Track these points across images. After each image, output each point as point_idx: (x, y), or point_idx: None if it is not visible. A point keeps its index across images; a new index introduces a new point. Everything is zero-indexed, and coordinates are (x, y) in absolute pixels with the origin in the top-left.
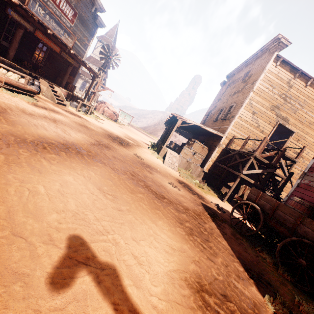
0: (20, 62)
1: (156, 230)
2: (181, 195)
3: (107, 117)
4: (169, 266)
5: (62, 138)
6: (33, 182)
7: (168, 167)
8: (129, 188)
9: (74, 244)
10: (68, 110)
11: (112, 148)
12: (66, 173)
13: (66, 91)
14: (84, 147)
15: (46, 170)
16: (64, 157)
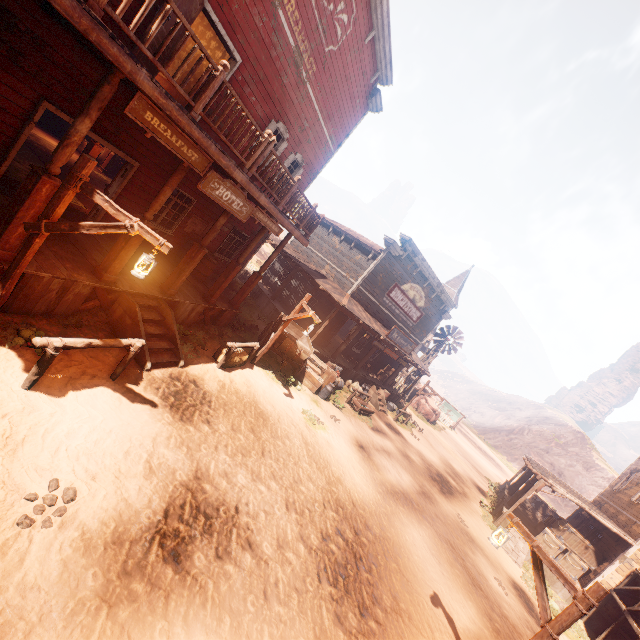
0: (358, 362)
1: (465, 603)
2: (505, 601)
3: (421, 416)
4: (469, 625)
5: (400, 485)
6: (403, 531)
7: (504, 552)
8: (449, 559)
9: (426, 576)
10: (388, 422)
11: (433, 500)
12: (412, 528)
13: (388, 394)
14: (413, 498)
15: (404, 522)
16: (407, 511)
